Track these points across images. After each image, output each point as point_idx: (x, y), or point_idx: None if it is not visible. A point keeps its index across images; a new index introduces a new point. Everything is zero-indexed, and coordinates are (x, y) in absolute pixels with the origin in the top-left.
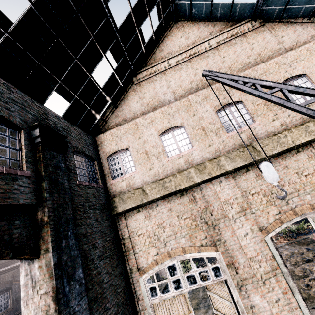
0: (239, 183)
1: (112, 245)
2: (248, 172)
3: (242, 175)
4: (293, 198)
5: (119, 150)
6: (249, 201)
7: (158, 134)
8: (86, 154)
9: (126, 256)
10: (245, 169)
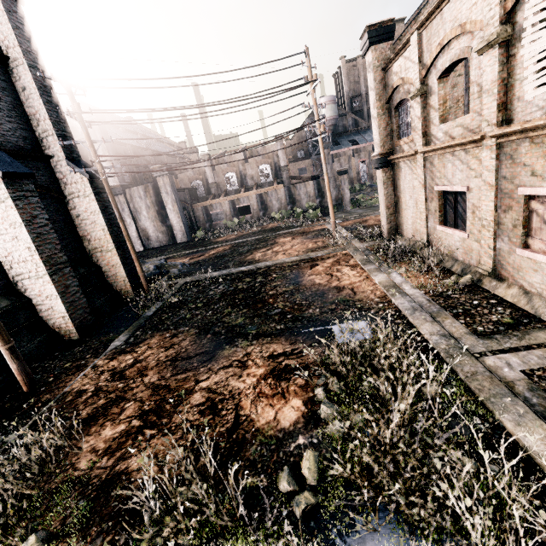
0: None
1: None
2: None
3: None
4: None
5: None
6: None
7: None
8: None
9: None
10: None
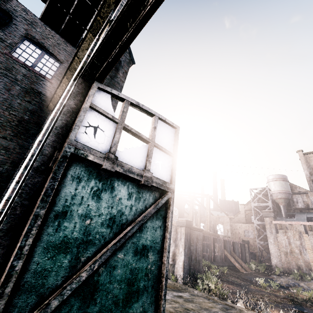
0: None
1: (15, 121)
2: None
3: None
4: None
5: None
6: None
7: None
8: (49, 52)
9: (31, 145)
10: None
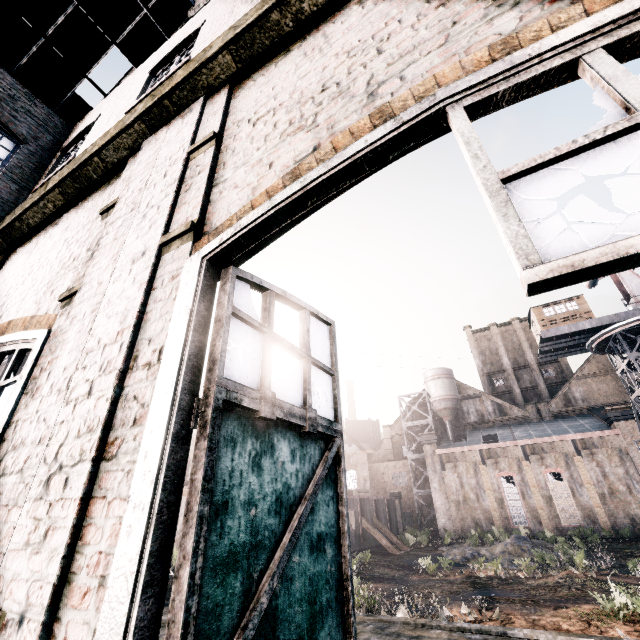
0: (239, 104)
1: None
2: (284, 59)
3: (262, 77)
4: (410, 64)
5: (86, 132)
6: (232, 146)
7: (150, 69)
8: None
9: None
10: (281, 54)
